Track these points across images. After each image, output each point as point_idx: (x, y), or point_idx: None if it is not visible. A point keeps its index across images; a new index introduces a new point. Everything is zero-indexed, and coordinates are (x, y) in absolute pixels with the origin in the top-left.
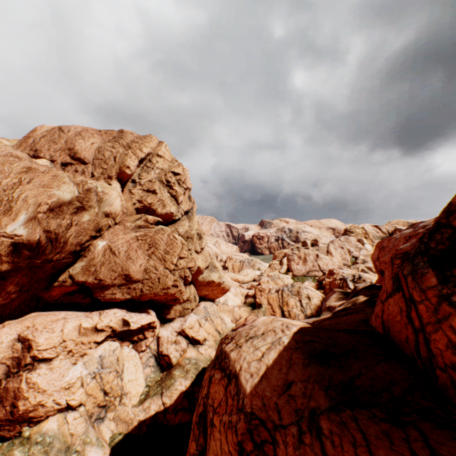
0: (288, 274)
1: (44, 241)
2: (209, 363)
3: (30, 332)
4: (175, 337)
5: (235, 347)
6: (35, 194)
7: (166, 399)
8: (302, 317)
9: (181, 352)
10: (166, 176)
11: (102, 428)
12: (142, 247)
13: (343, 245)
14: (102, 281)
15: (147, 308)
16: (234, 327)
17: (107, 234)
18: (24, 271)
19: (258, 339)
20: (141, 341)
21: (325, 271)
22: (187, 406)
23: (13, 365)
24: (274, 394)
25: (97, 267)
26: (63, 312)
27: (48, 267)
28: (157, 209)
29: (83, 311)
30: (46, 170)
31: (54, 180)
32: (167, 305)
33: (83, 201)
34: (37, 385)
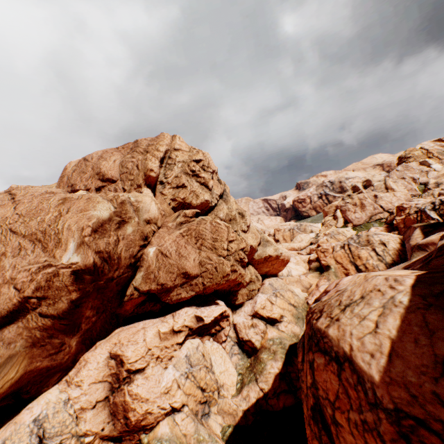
0: (347, 227)
1: (99, 262)
2: (298, 343)
3: (118, 348)
4: (250, 321)
5: (330, 321)
6: (76, 221)
7: (262, 384)
8: (382, 267)
9: (261, 334)
10: (189, 167)
11: (210, 423)
12: (190, 242)
13: (403, 175)
14: (164, 285)
15: (214, 299)
16: (306, 296)
17: (153, 239)
18: (93, 295)
19: (359, 306)
20: (219, 332)
21: (390, 210)
22: (286, 388)
23: (113, 381)
24: (424, 379)
25: (155, 273)
26: (141, 322)
27: (113, 285)
28: (191, 201)
29: (158, 317)
30: (79, 196)
31: (89, 203)
32: (232, 291)
33: (121, 214)
34: (139, 396)
